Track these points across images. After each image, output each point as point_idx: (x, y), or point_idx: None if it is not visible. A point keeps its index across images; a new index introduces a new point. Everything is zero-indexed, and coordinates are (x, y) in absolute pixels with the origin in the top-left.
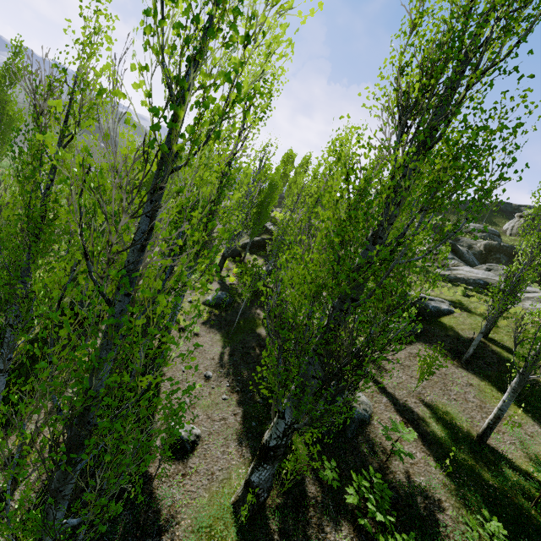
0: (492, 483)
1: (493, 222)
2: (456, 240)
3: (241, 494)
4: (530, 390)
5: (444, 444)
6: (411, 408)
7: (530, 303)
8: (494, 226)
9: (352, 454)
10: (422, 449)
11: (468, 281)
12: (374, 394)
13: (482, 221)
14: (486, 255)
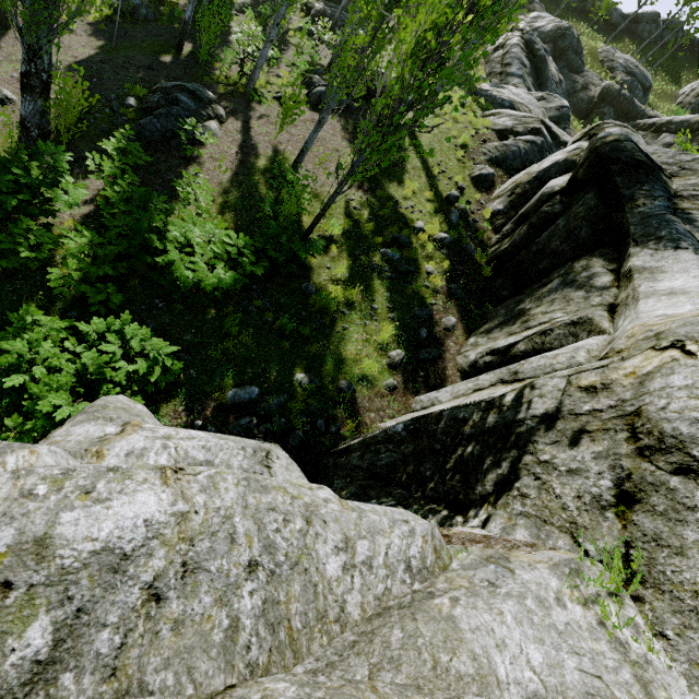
0: (261, 192)
1: (677, 77)
2: (577, 71)
3: (19, 130)
4: (388, 168)
5: (255, 170)
6: (257, 148)
7: (506, 120)
8: (672, 84)
9: (163, 154)
10: (231, 168)
11: (496, 101)
12: (233, 131)
13: (663, 70)
14: (594, 106)
